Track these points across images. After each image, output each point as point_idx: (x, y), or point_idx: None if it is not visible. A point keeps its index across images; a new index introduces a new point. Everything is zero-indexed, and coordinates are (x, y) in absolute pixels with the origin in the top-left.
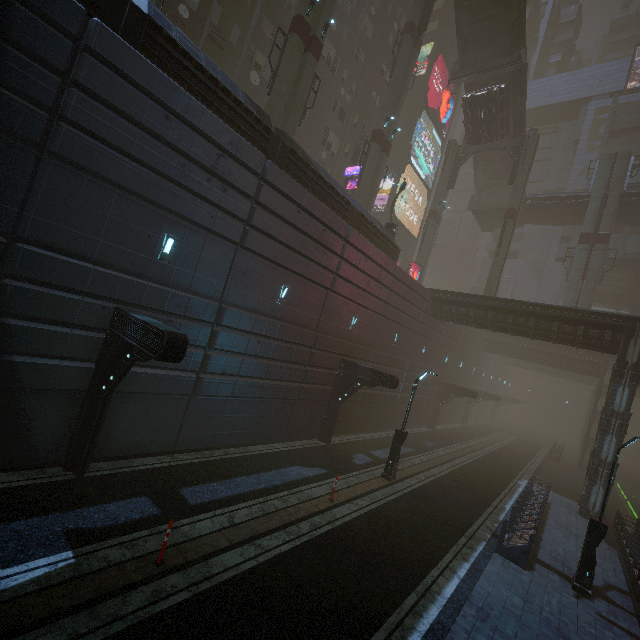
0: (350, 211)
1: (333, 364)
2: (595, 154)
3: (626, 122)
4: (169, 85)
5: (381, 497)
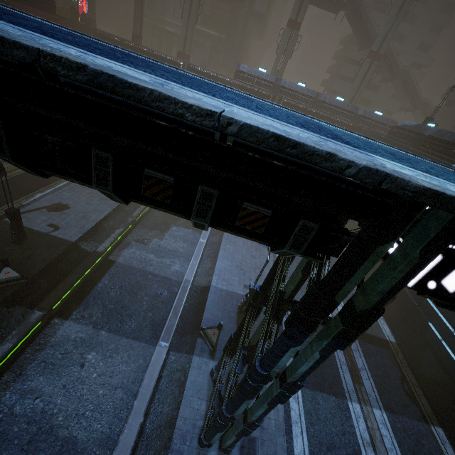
0: None
1: None
2: None
3: None
4: None
5: None
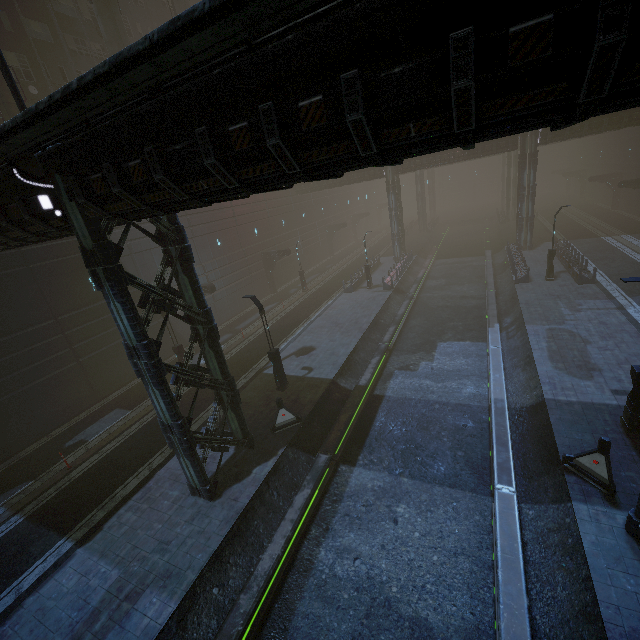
0: None
1: (258, 258)
2: None
3: None
4: None
5: (303, 299)
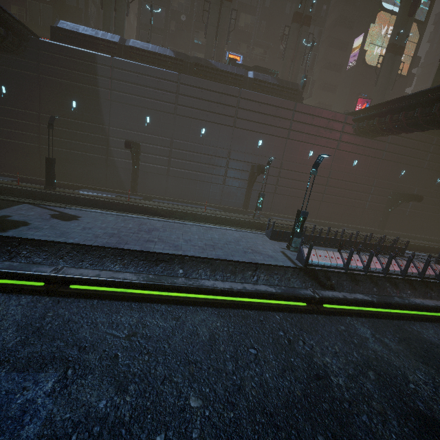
0: (244, 80)
1: (245, 168)
2: None
3: None
4: (136, 65)
5: (235, 218)
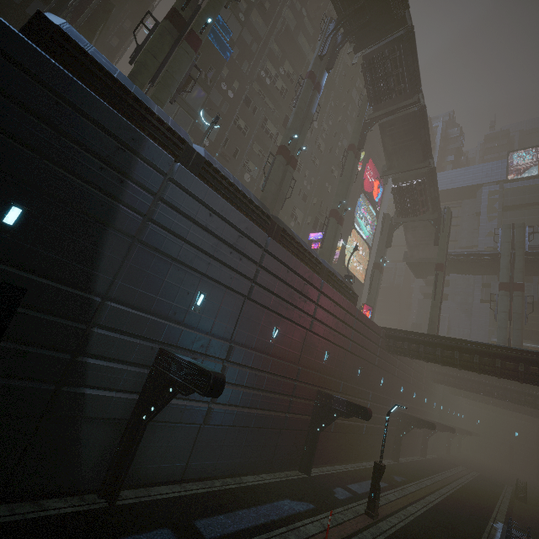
0: (321, 269)
1: (311, 395)
2: (495, 222)
3: (513, 201)
4: (214, 196)
5: (370, 537)
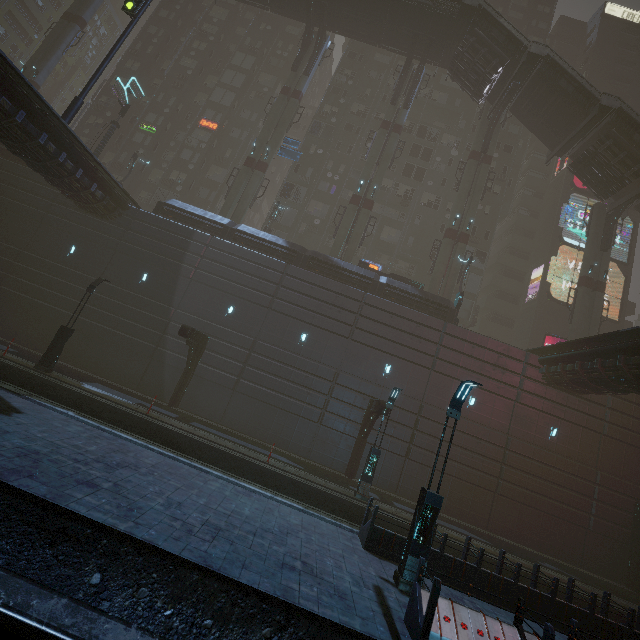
0: (372, 284)
1: (360, 403)
2: None
3: None
4: (237, 248)
5: (318, 486)
